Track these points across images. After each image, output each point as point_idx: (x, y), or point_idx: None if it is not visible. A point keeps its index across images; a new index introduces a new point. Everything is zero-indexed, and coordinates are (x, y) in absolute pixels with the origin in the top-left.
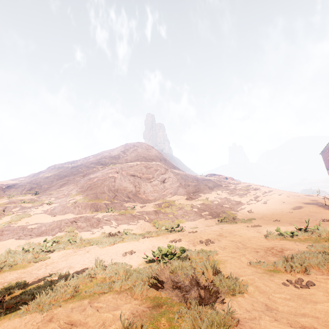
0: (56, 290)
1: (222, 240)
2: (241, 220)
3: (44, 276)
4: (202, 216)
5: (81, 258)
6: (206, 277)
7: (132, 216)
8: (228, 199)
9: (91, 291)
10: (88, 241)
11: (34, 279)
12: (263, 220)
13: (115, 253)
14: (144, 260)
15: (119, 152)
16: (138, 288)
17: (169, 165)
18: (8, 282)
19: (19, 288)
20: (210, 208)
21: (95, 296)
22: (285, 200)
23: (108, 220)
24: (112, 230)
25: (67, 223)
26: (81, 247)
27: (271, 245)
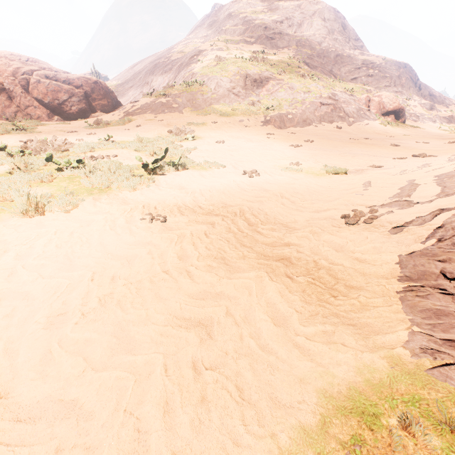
0: None
1: None
2: None
3: None
4: None
5: None
6: None
7: None
8: None
9: None
10: None
11: None
12: None
13: None
14: None
15: (341, 28)
16: None
17: None
18: None
19: None
20: None
21: None
22: None
23: None
24: None
25: (454, 118)
26: None
27: None
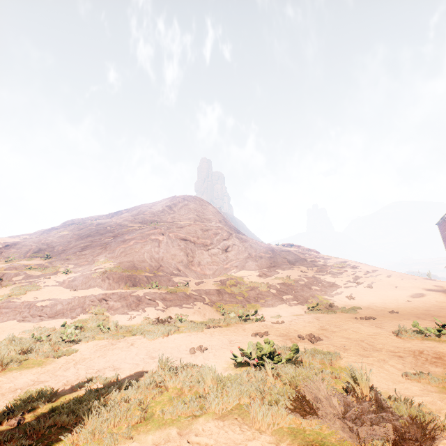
0: (113, 407)
1: (332, 337)
2: (342, 309)
3: (78, 380)
4: (283, 300)
5: (127, 355)
6: (359, 397)
7: (186, 295)
8: (317, 279)
9: (172, 412)
10: (126, 328)
11: (63, 386)
12: (373, 310)
13: (177, 349)
14: (228, 362)
15: (163, 207)
16: (260, 412)
17: (231, 229)
18: (22, 388)
19: (44, 400)
20: (294, 290)
21: (182, 422)
22: (397, 284)
23: (152, 299)
24: (159, 314)
25: (94, 302)
26: (119, 336)
27: (415, 347)
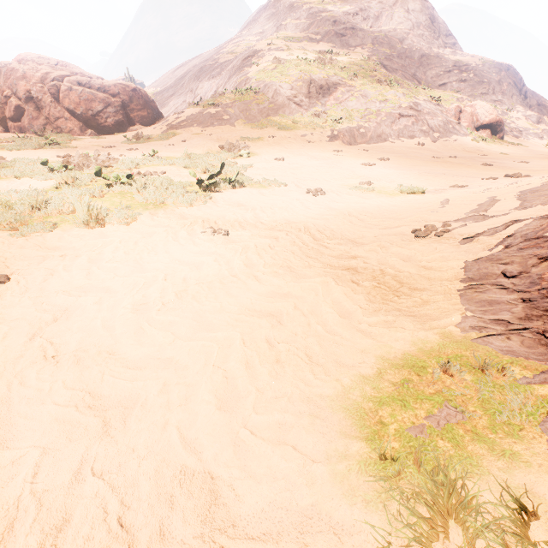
0: None
1: None
2: None
3: None
4: None
5: None
6: None
7: None
8: None
9: None
10: None
11: None
12: None
13: None
14: None
15: (428, 21)
16: None
17: None
18: None
19: None
20: None
21: None
22: None
23: None
24: None
25: None
26: None
27: None
